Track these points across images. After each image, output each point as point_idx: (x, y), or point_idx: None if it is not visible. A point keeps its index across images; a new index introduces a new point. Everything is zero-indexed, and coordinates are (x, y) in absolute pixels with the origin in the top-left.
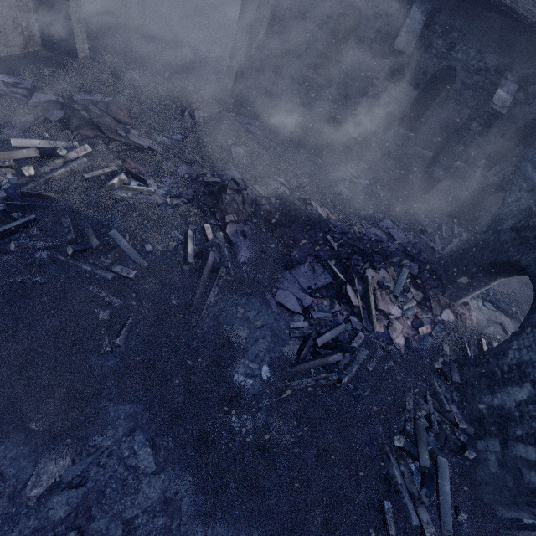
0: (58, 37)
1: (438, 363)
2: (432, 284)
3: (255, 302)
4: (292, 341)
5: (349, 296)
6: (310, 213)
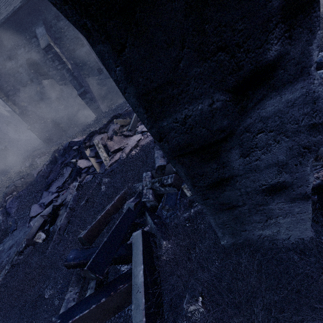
0: None
1: None
2: None
3: (16, 233)
4: None
5: (79, 166)
6: (64, 148)
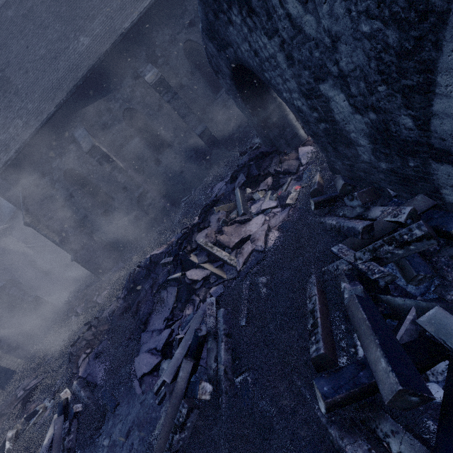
0: (3, 377)
1: (310, 203)
2: (266, 164)
3: (121, 410)
4: (163, 407)
5: (192, 279)
6: (144, 267)
